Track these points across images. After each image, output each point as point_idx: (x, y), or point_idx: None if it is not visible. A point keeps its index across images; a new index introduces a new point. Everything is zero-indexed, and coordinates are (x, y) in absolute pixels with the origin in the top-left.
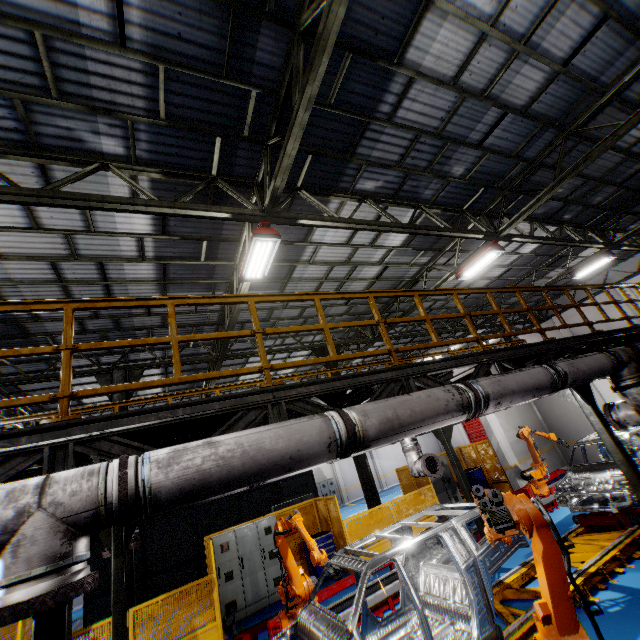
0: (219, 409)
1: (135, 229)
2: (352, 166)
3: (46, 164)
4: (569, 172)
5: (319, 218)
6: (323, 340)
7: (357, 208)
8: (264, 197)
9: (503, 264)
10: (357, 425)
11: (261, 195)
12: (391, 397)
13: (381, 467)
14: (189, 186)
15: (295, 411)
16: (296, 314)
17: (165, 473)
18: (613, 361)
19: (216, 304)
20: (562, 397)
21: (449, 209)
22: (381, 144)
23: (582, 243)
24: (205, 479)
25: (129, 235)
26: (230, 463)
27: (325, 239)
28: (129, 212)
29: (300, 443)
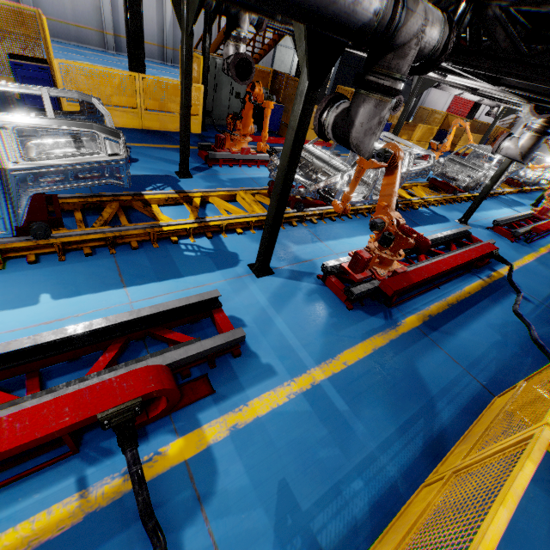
0: None
1: None
2: None
3: None
4: None
5: None
6: None
7: None
8: None
9: None
10: None
11: None
12: None
13: None
14: None
15: None
16: None
17: None
18: None
19: None
20: None
21: None
22: None
23: None
24: None
25: None
26: None
27: None
28: None
29: None
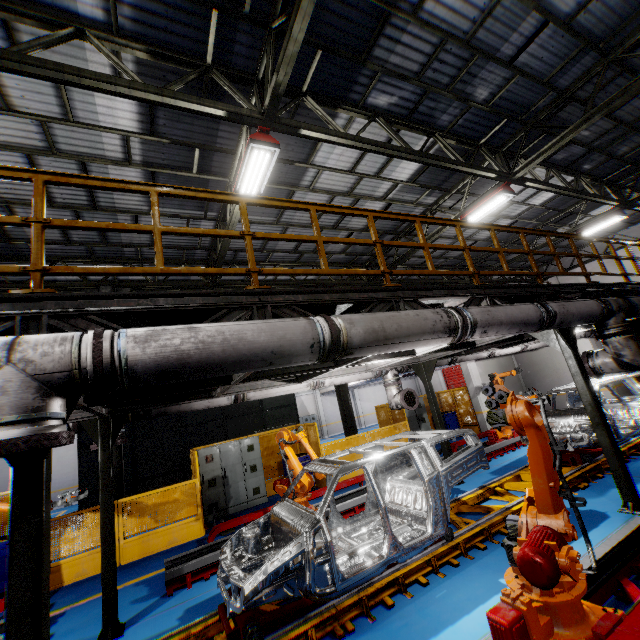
0: (202, 304)
1: (119, 124)
2: (366, 72)
3: (11, 23)
4: (601, 107)
5: (323, 131)
6: (317, 279)
7: (366, 126)
8: (264, 96)
9: (510, 215)
10: (342, 331)
11: (261, 95)
12: (379, 312)
13: (362, 408)
14: (180, 75)
15: (281, 316)
16: (291, 247)
17: (142, 348)
18: (603, 309)
19: (204, 199)
20: (546, 341)
21: (465, 141)
22: (401, 47)
23: (596, 197)
24: (183, 359)
25: (113, 131)
26: (210, 348)
27: (328, 163)
28: (110, 94)
29: (283, 339)
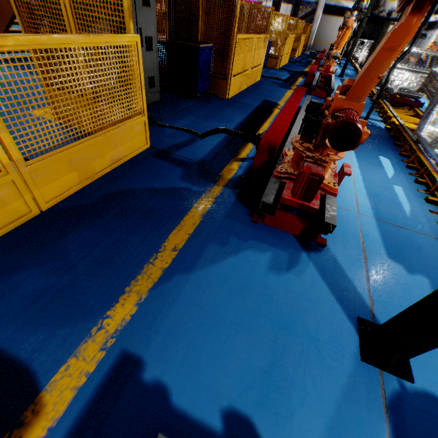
0: None
1: None
2: None
3: None
4: None
5: None
6: None
7: None
8: None
9: None
10: None
11: None
12: None
13: None
14: None
15: None
16: None
17: None
18: None
19: None
20: None
21: None
22: None
23: None
24: None
25: None
26: None
27: None
28: None
29: None
